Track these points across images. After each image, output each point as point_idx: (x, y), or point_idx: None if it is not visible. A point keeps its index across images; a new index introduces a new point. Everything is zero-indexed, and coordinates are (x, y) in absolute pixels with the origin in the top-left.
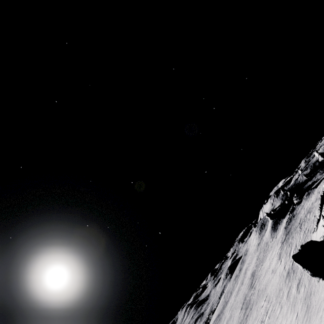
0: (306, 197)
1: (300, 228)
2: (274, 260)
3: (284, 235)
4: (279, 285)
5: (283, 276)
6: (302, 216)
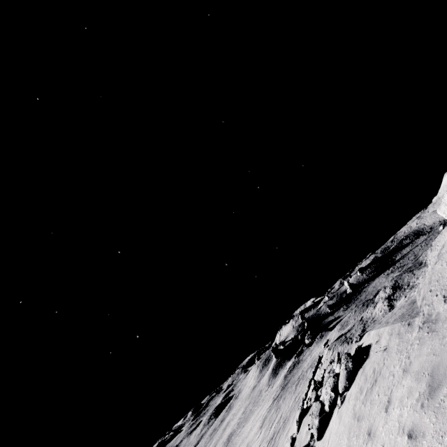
0: (318, 340)
1: (295, 388)
2: (256, 426)
3: (280, 388)
4: None
5: None
6: (305, 368)
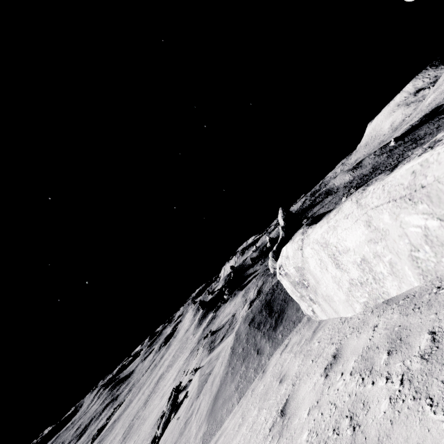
0: (231, 298)
1: None
2: (173, 377)
3: (197, 342)
4: (148, 429)
5: (157, 418)
6: (215, 327)
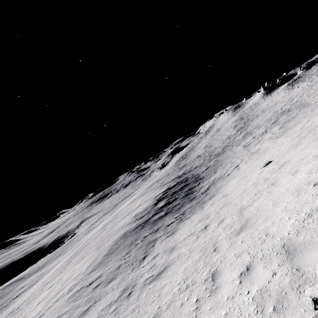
0: None
1: None
2: (281, 95)
3: (290, 86)
4: (307, 87)
5: (314, 81)
6: None
